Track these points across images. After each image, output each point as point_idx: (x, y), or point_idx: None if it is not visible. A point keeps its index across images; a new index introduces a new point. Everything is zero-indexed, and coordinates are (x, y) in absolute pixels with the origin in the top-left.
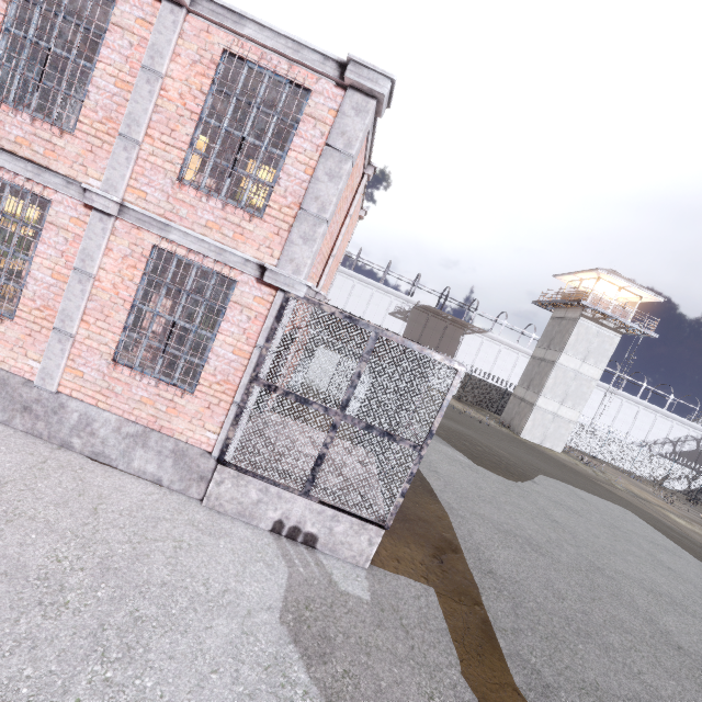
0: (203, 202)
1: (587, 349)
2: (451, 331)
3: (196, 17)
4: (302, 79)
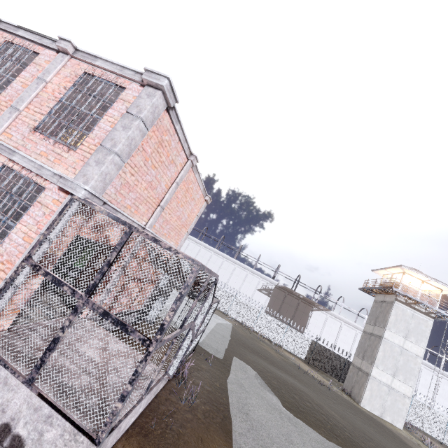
0: (43, 141)
1: (406, 328)
2: (302, 307)
3: (75, 59)
4: (122, 83)
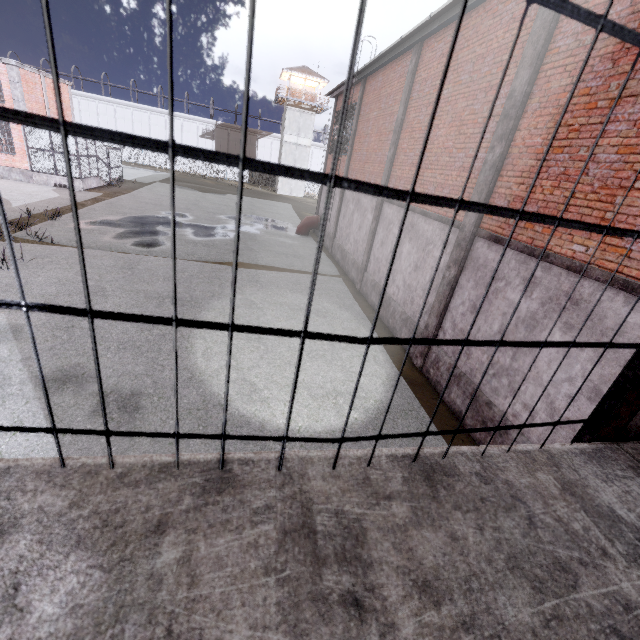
0: None
1: (298, 127)
2: (248, 140)
3: None
4: None
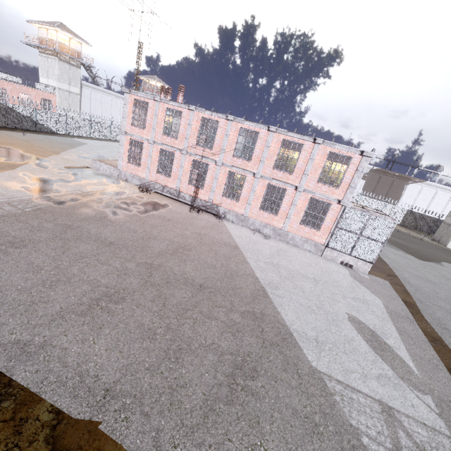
0: (323, 186)
1: None
2: (397, 183)
3: (323, 145)
4: (350, 155)
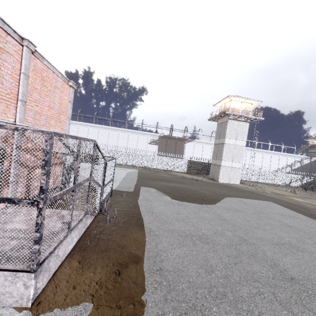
0: None
1: (236, 133)
2: (179, 144)
3: None
4: None
